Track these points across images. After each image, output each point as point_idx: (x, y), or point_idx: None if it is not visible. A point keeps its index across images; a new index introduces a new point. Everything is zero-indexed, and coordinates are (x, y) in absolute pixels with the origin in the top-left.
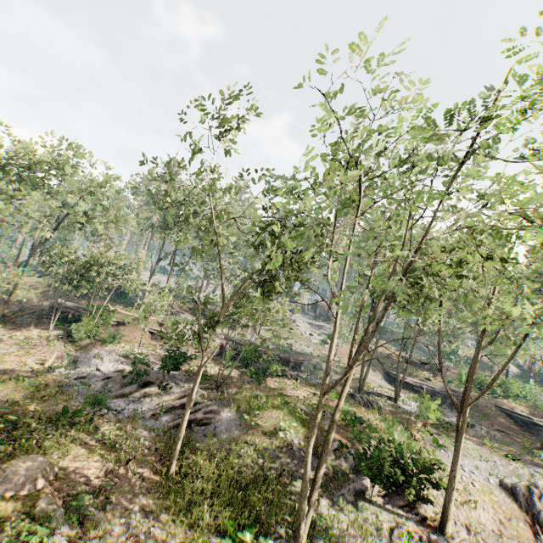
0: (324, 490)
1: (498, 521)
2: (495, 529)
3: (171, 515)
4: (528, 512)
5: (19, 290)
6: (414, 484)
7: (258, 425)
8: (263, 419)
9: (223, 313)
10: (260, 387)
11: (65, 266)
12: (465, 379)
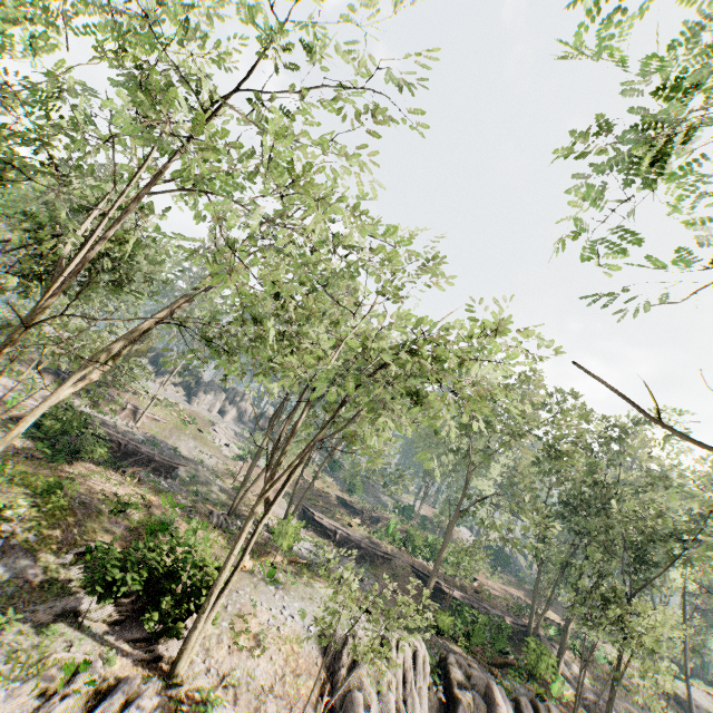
0: (2, 601)
1: (280, 676)
2: (265, 685)
3: None
4: (331, 668)
5: None
6: (164, 606)
7: None
8: None
9: None
10: (45, 466)
11: None
12: (392, 531)
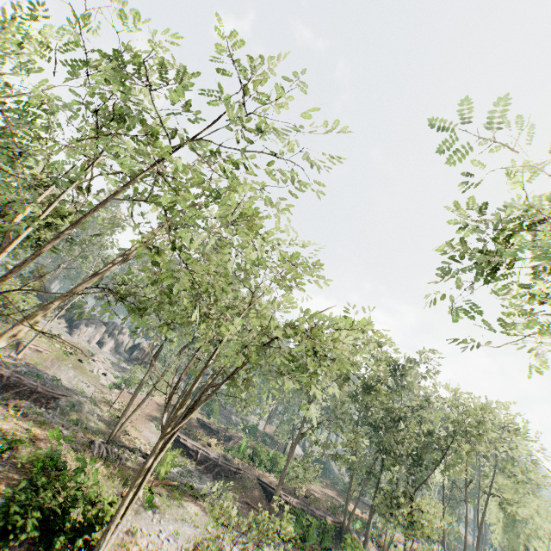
0: None
1: None
2: None
3: None
4: None
5: None
6: (56, 545)
7: None
8: None
9: None
10: None
11: None
12: (243, 448)
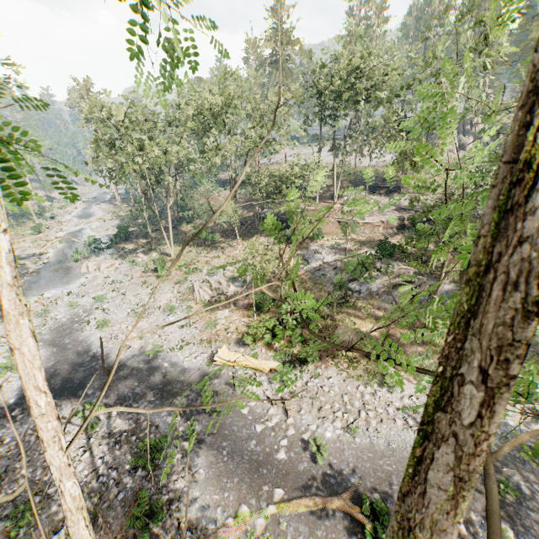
0: None
1: None
2: None
3: None
4: None
5: (226, 207)
6: None
7: None
8: None
9: None
10: None
11: (265, 189)
12: None
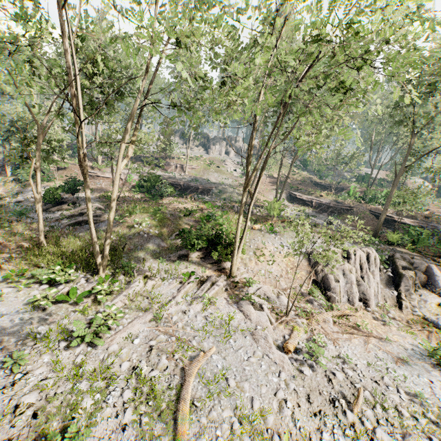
0: (157, 255)
1: (285, 271)
2: (277, 275)
3: (27, 262)
4: (313, 266)
5: None
6: (217, 249)
7: (124, 222)
8: (133, 219)
9: (40, 134)
10: (152, 203)
11: None
12: (352, 193)
